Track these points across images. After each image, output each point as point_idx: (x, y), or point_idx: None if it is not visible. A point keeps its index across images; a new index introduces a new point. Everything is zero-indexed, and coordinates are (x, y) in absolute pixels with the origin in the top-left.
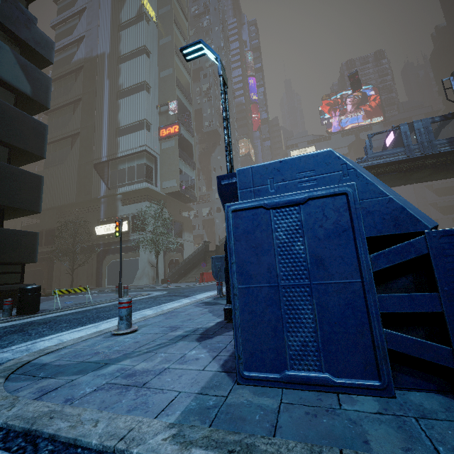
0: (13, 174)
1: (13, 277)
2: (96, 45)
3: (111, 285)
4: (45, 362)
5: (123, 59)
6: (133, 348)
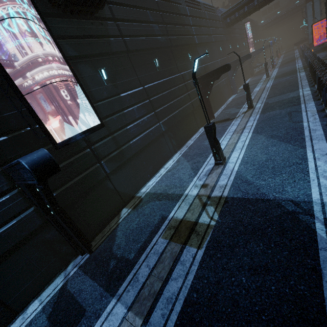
0: None
1: None
2: None
3: None
4: None
5: None
6: None
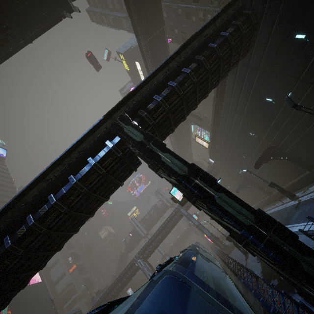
0: None
1: None
2: None
3: None
4: None
5: None
6: None
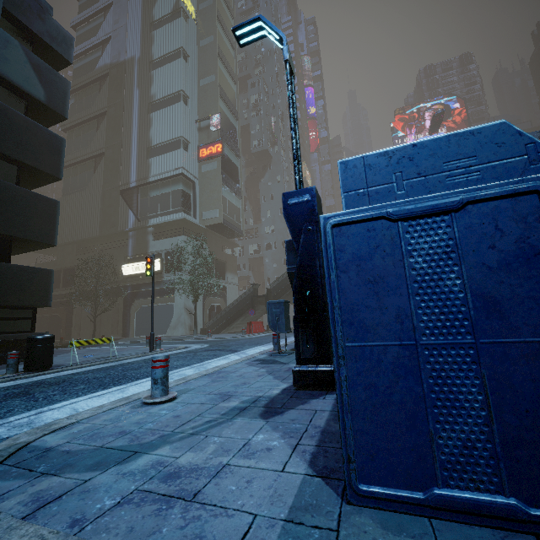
0: (22, 197)
1: (23, 323)
2: (124, 48)
3: (140, 335)
4: (49, 445)
5: (155, 65)
6: (172, 427)
